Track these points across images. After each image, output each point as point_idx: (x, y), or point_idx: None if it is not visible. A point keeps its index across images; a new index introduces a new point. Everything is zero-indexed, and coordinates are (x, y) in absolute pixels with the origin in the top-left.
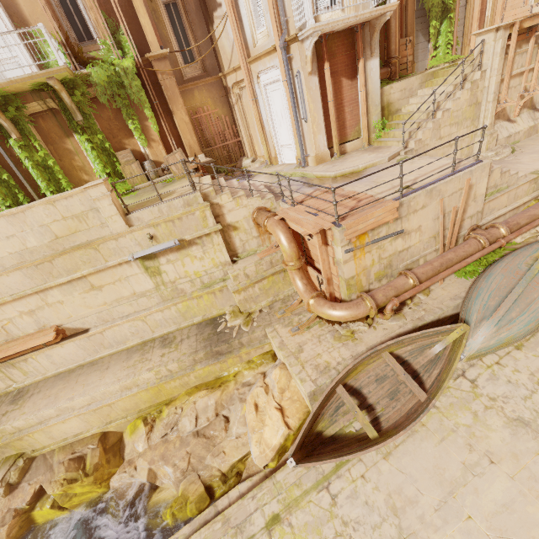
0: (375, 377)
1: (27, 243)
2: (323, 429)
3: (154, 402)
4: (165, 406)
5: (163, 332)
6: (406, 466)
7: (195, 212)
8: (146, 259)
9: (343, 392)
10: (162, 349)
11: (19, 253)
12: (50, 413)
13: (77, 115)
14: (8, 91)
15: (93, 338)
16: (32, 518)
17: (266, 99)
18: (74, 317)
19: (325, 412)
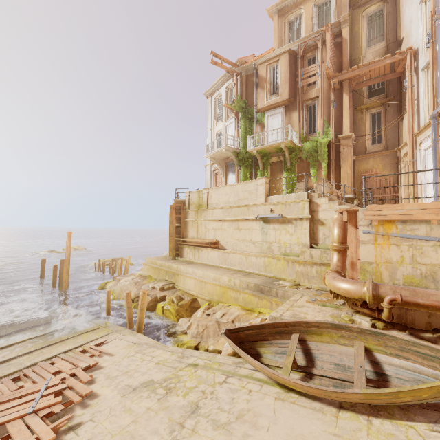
0: (337, 360)
1: (230, 199)
2: (264, 356)
3: (219, 299)
4: (221, 302)
5: (251, 270)
6: (282, 413)
7: (299, 203)
8: (264, 222)
9: (294, 338)
10: (242, 275)
11: (226, 202)
12: (190, 270)
13: (288, 163)
14: (267, 151)
15: (224, 255)
16: (156, 307)
17: (423, 160)
18: (225, 240)
19: (274, 344)
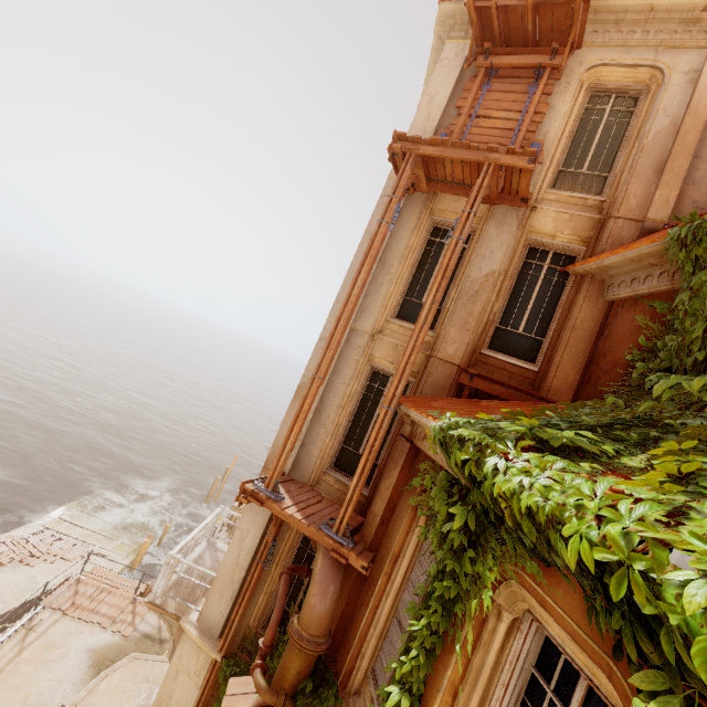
0: None
1: None
2: None
3: None
4: None
5: None
6: None
7: None
8: None
9: None
10: None
11: None
12: None
13: None
14: None
15: None
16: None
17: None
18: None
19: None
